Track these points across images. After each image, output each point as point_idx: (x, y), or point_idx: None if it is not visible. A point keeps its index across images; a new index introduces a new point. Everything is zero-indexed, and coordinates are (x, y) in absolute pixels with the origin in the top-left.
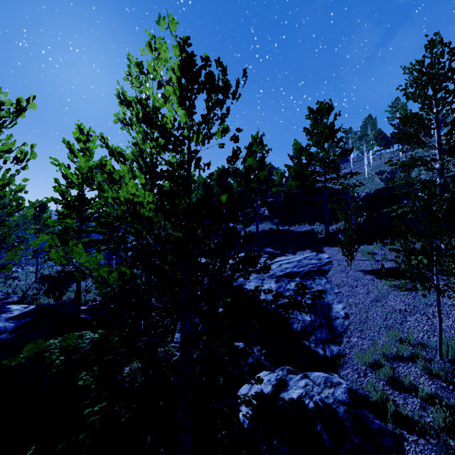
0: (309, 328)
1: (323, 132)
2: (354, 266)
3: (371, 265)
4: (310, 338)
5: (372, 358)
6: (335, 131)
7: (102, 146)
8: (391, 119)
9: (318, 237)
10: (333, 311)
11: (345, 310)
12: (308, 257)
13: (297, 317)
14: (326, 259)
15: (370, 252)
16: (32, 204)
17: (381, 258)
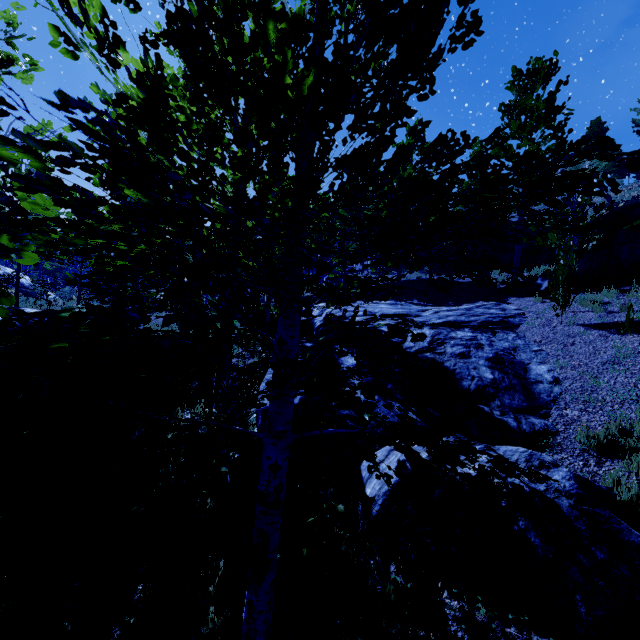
0: (490, 389)
1: (533, 109)
2: (566, 319)
3: (599, 318)
4: (491, 403)
5: (612, 440)
6: (555, 109)
7: (171, 51)
8: (639, 123)
9: (498, 287)
10: (532, 373)
11: (552, 373)
12: (484, 305)
13: (469, 372)
14: (515, 311)
15: (595, 301)
16: (30, 62)
17: (619, 307)
